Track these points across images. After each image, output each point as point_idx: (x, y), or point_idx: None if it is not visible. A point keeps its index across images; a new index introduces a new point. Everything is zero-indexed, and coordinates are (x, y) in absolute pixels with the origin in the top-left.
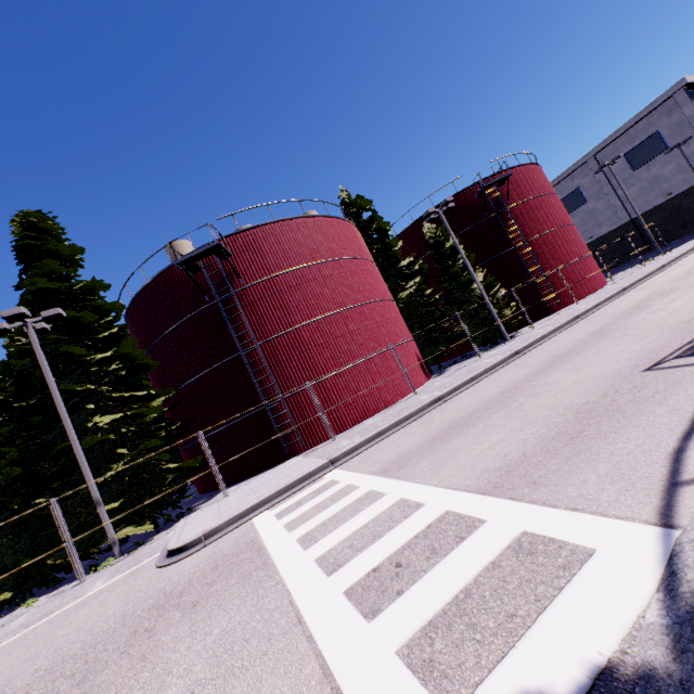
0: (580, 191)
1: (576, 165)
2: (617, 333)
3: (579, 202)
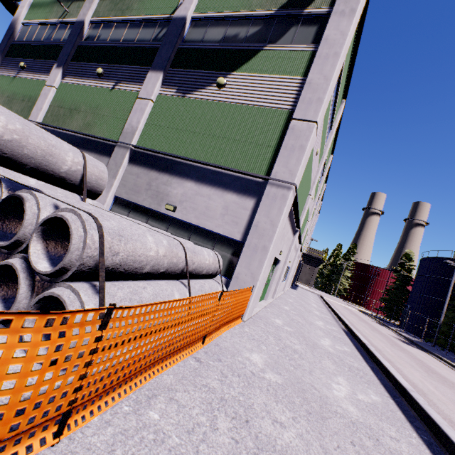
0: None
1: None
2: None
3: None
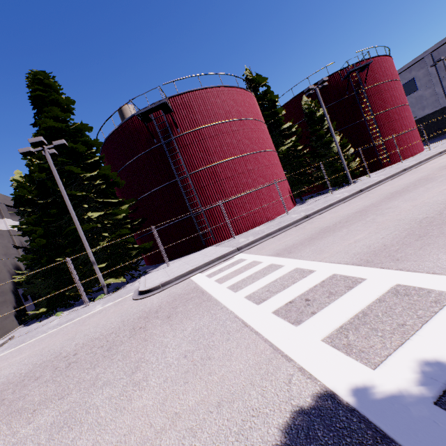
0: (414, 81)
1: (415, 60)
2: (441, 178)
3: (412, 89)
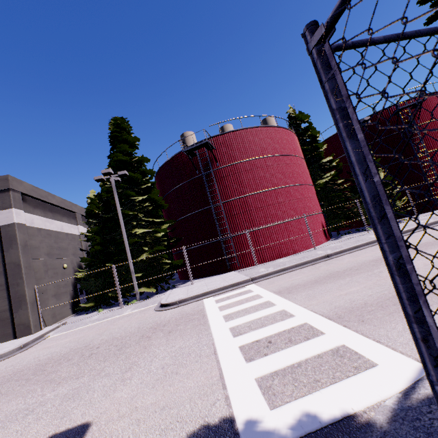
0: None
1: None
2: None
3: None
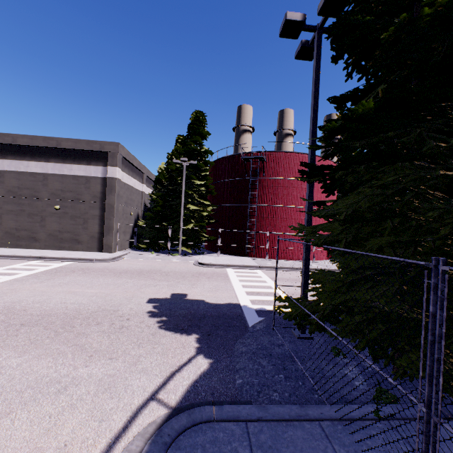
0: None
1: None
2: None
3: None
